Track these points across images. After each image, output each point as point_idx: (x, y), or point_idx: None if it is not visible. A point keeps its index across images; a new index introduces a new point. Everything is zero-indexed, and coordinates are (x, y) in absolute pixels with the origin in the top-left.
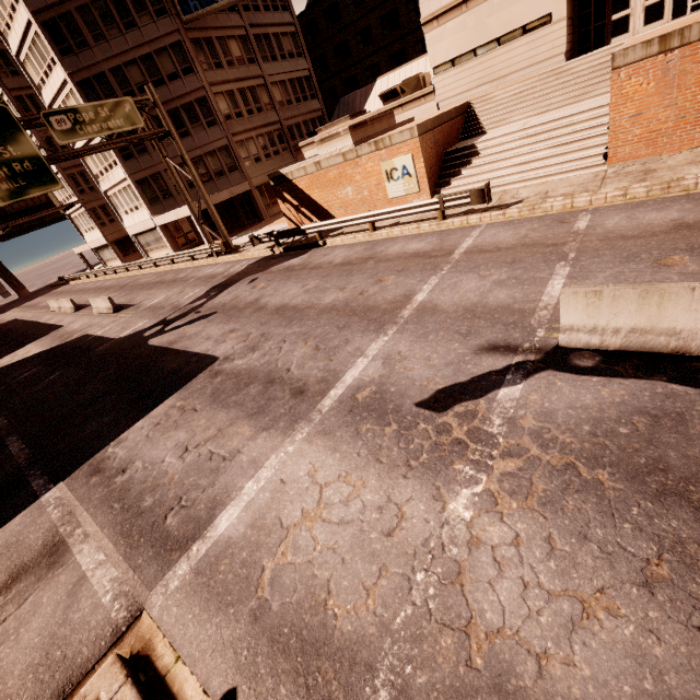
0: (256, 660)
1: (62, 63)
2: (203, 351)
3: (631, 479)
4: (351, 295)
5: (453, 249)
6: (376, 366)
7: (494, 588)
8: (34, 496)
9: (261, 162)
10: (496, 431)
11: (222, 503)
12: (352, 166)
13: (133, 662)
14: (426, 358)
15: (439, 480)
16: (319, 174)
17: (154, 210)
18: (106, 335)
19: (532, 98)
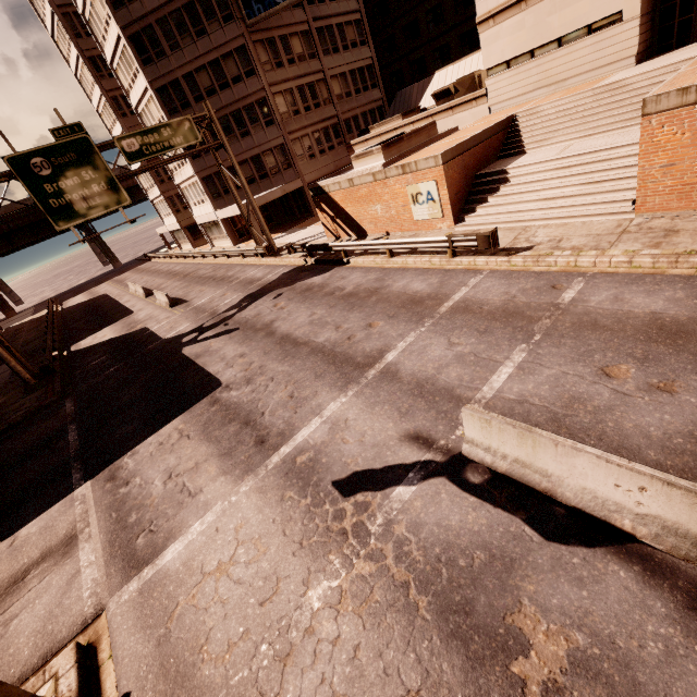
0: (148, 676)
1: (144, 73)
2: (215, 373)
3: (440, 613)
4: (341, 338)
5: (444, 300)
6: (323, 431)
7: (303, 676)
8: (71, 488)
9: (316, 158)
10: (373, 530)
11: (174, 536)
12: (381, 186)
13: (88, 649)
14: (362, 432)
15: (313, 565)
16: (352, 190)
17: (217, 205)
18: (158, 332)
19: (579, 117)
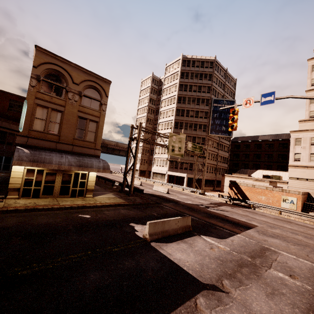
0: None
1: (173, 129)
2: (245, 221)
3: None
4: (300, 229)
5: None
6: None
7: None
8: (232, 233)
9: (207, 173)
10: None
11: None
12: (268, 191)
13: None
14: None
15: None
16: (252, 188)
17: (169, 169)
18: (176, 199)
19: None
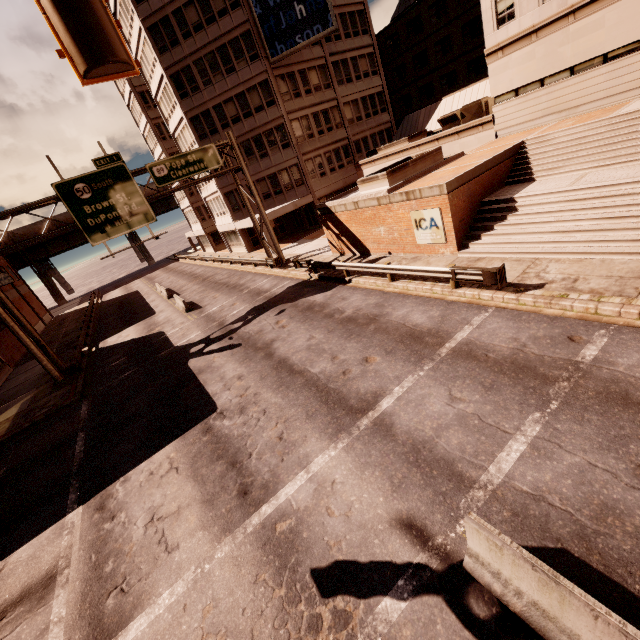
0: None
1: (181, 105)
2: (212, 394)
3: None
4: (336, 371)
5: (445, 339)
6: (308, 492)
7: None
8: (65, 511)
9: (326, 176)
10: None
11: (142, 605)
12: (385, 210)
13: None
14: (349, 503)
15: None
16: (357, 212)
17: (236, 216)
18: (171, 338)
19: (595, 146)
